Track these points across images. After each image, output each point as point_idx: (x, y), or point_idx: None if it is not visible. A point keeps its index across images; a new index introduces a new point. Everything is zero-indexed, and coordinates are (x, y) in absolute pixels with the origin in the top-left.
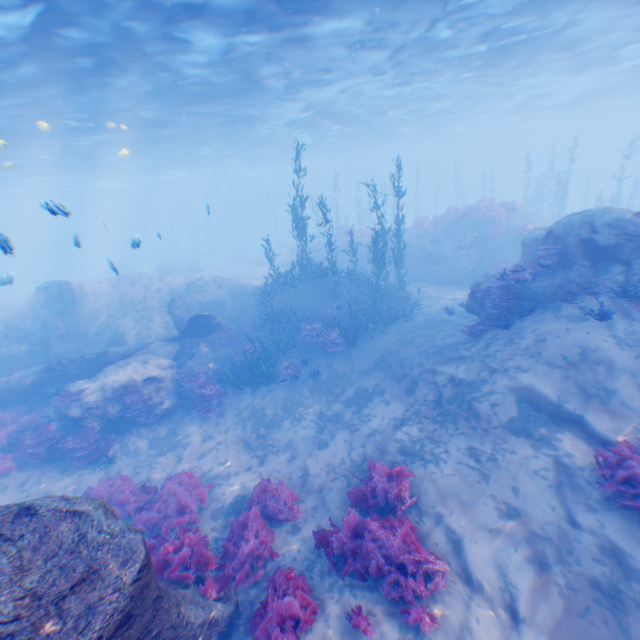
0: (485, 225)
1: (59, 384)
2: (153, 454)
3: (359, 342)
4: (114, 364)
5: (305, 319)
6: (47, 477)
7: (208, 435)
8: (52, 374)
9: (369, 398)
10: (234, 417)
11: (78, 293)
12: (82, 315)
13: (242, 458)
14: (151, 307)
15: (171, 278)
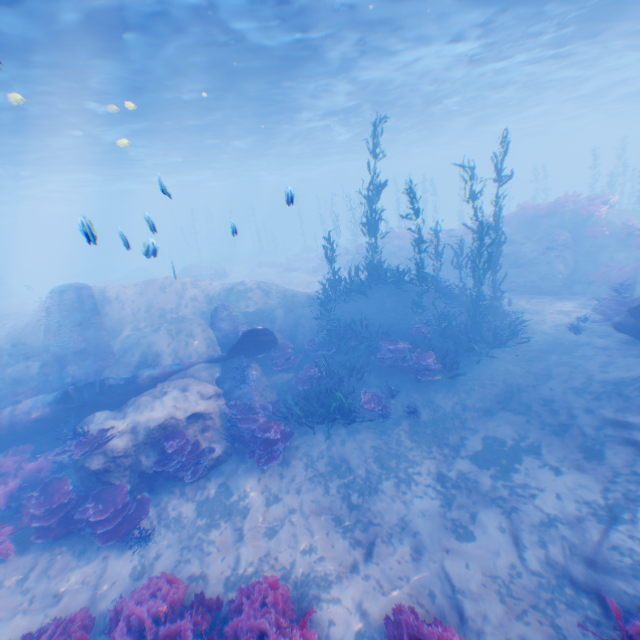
0: (578, 223)
1: (75, 417)
2: (202, 526)
3: (459, 368)
4: (145, 392)
5: (380, 336)
6: (57, 564)
7: (275, 498)
8: (67, 405)
9: (516, 458)
10: (307, 471)
11: (99, 300)
12: (104, 327)
13: (334, 543)
14: (188, 318)
15: (206, 283)
